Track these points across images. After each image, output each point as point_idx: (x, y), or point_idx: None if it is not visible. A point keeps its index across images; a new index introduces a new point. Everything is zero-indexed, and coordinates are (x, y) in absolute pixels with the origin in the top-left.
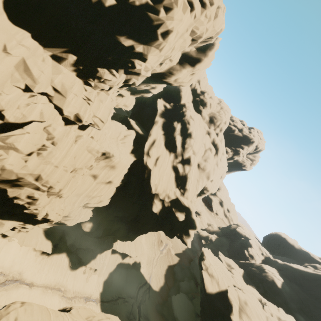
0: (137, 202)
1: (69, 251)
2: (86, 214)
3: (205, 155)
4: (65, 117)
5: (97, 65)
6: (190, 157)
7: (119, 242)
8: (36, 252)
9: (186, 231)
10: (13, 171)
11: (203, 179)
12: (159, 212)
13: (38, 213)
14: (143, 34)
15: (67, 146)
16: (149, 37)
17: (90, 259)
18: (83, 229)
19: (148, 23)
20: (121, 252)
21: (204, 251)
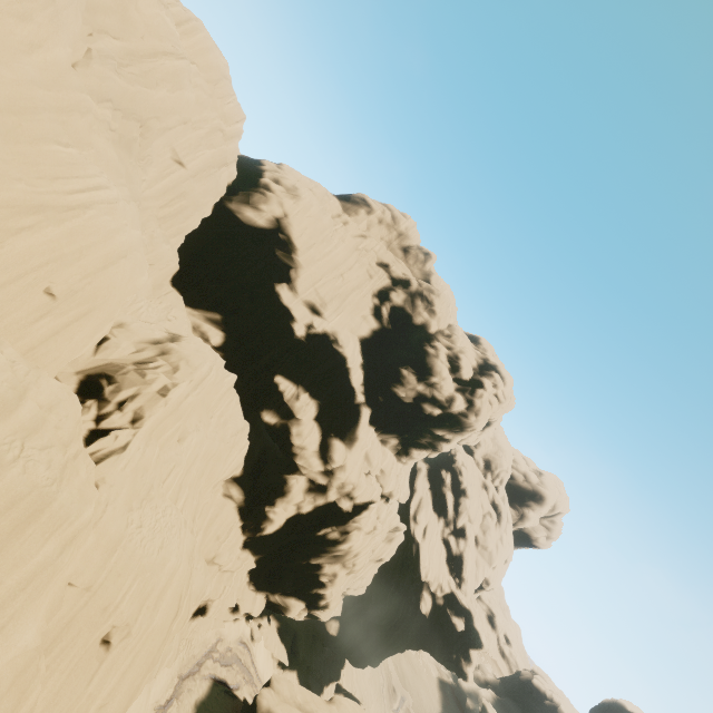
0: (395, 594)
1: (300, 669)
2: (339, 605)
3: (484, 523)
4: (384, 493)
5: (412, 446)
6: (465, 526)
7: (346, 671)
8: (273, 660)
9: (465, 653)
10: (355, 549)
11: (484, 564)
12: (429, 614)
13: (330, 595)
14: (456, 430)
15: (386, 524)
16: (460, 430)
17: (319, 691)
18: (328, 631)
19: (463, 425)
20: (350, 690)
21: (486, 704)
